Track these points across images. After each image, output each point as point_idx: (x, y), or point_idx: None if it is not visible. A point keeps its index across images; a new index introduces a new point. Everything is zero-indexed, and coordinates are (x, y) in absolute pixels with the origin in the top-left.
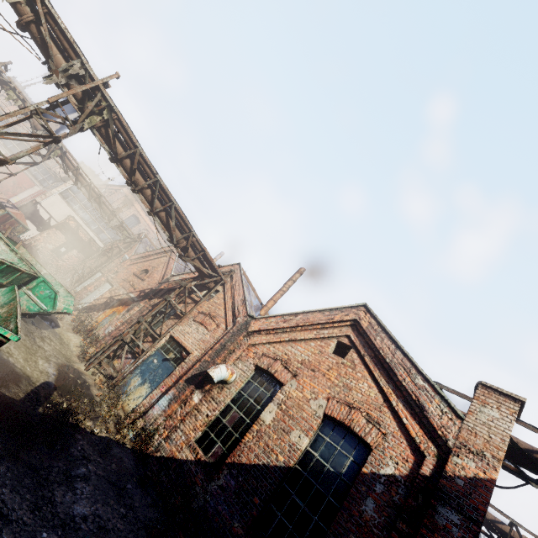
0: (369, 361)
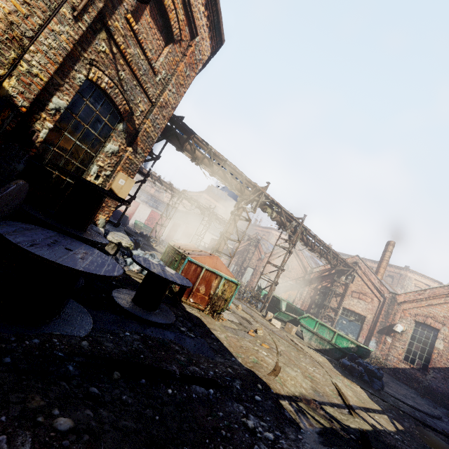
0: None
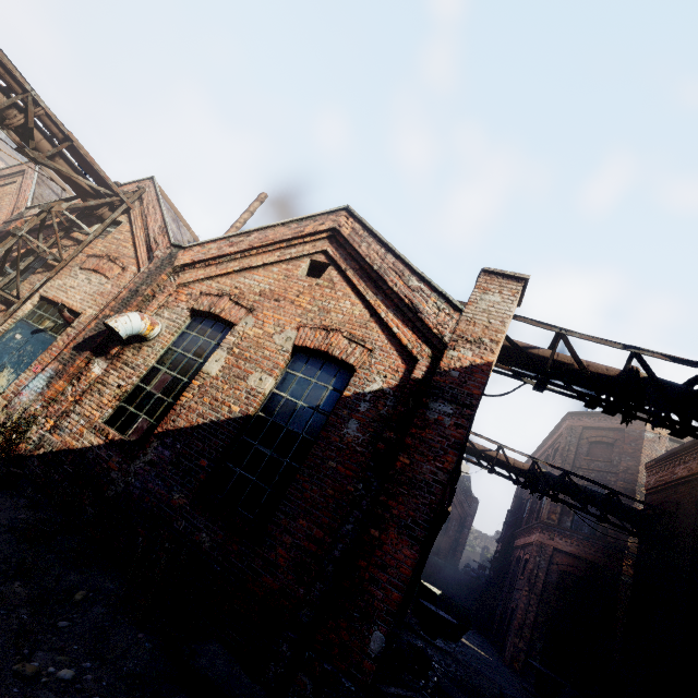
0: (352, 275)
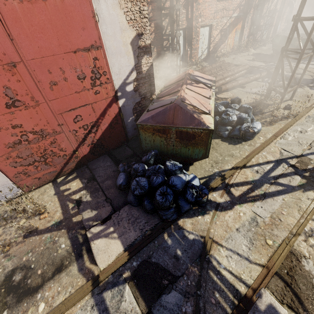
0: None
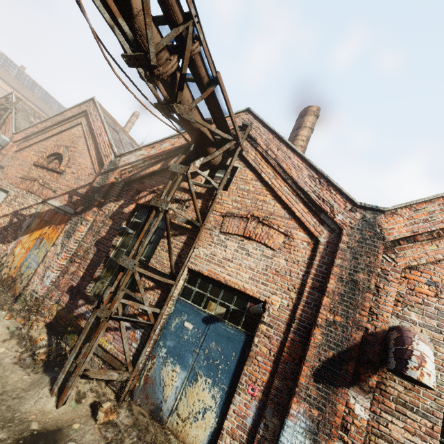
0: None
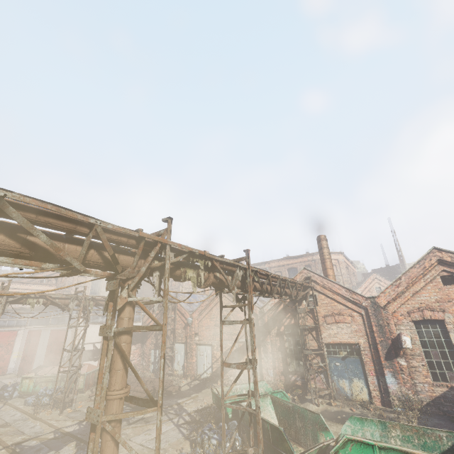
0: None
